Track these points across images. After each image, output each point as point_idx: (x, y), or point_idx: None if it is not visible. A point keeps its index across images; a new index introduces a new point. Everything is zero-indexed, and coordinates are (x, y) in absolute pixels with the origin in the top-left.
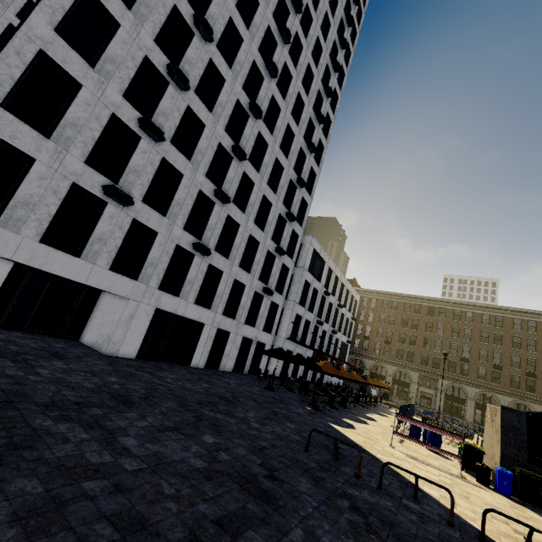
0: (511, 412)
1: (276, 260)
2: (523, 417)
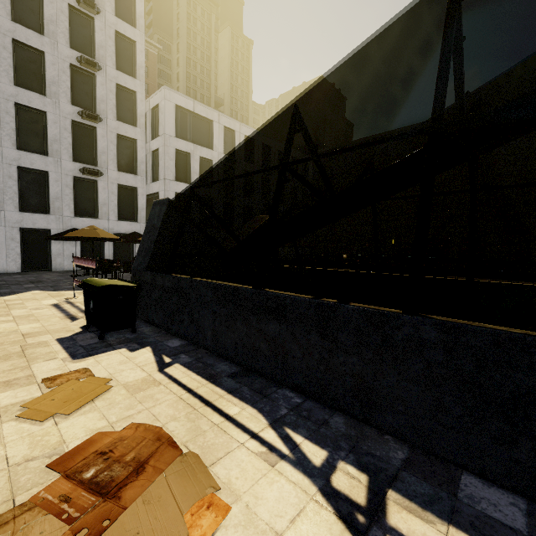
0: (158, 205)
1: (100, 132)
2: (163, 207)
